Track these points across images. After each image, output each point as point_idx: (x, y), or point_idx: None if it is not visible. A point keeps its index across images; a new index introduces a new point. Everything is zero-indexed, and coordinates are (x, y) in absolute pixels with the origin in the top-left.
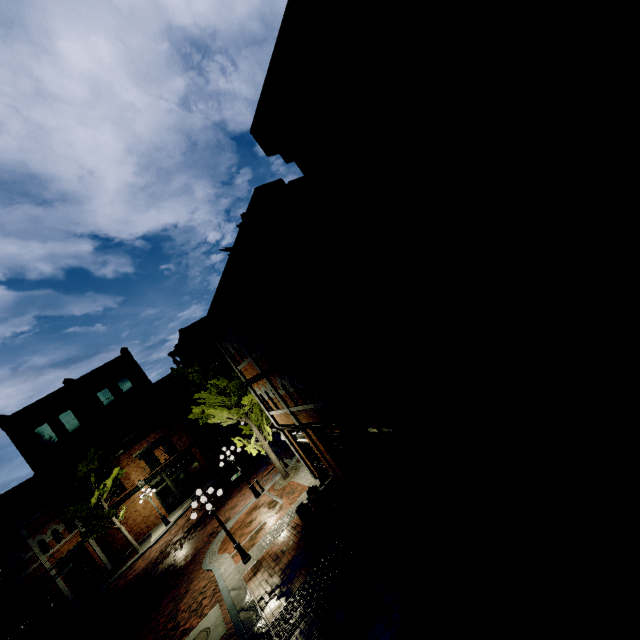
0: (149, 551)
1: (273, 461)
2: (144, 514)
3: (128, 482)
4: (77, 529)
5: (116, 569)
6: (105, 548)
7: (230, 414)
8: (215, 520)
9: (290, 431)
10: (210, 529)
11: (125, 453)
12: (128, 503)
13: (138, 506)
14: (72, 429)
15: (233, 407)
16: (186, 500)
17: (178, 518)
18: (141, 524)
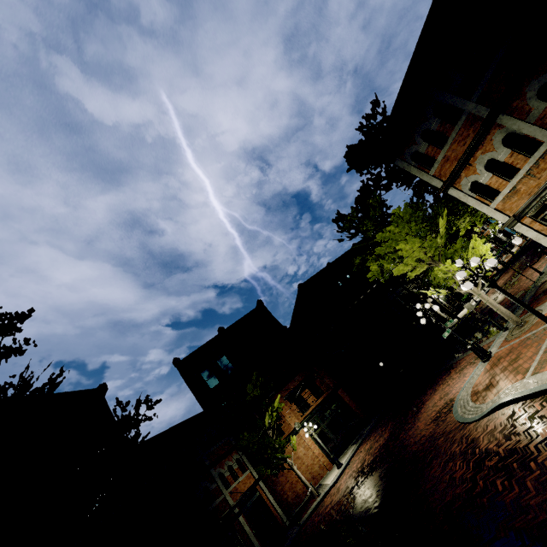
0: (333, 489)
1: (493, 306)
2: (306, 462)
3: (284, 425)
4: (248, 470)
5: (296, 519)
6: (276, 499)
7: (421, 251)
8: (423, 416)
9: (533, 216)
10: (425, 421)
11: (276, 394)
12: (288, 448)
13: (299, 452)
14: (228, 373)
15: (427, 234)
16: (346, 448)
17: (350, 457)
18: (306, 474)
